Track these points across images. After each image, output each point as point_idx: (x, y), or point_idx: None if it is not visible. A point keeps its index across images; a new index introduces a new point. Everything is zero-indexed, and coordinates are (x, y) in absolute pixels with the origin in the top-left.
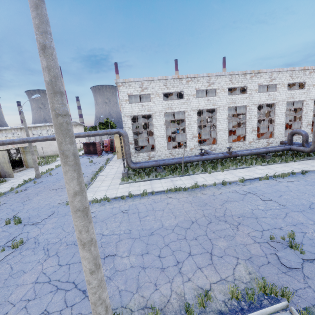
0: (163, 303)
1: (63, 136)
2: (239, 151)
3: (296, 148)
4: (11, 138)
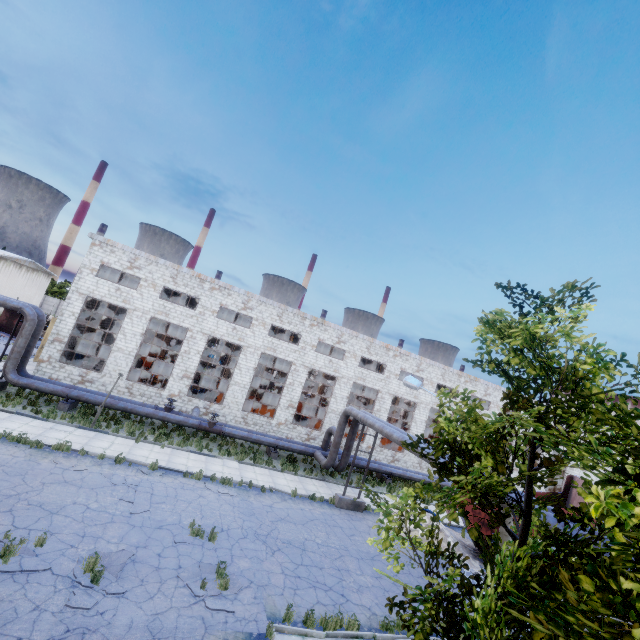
0: None
1: None
2: (236, 428)
3: (317, 456)
4: None
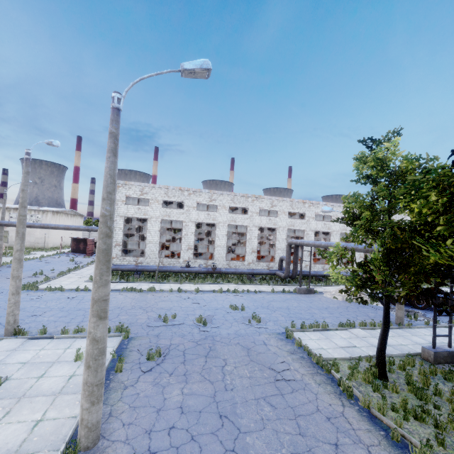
0: (54, 331)
1: (20, 224)
2: (227, 269)
3: (278, 274)
4: None
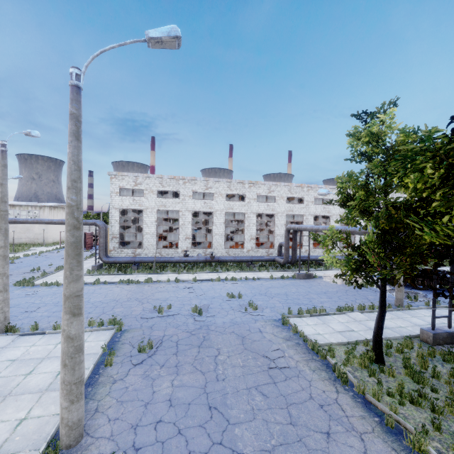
0: (46, 327)
1: (2, 220)
2: (226, 257)
3: (277, 260)
4: None
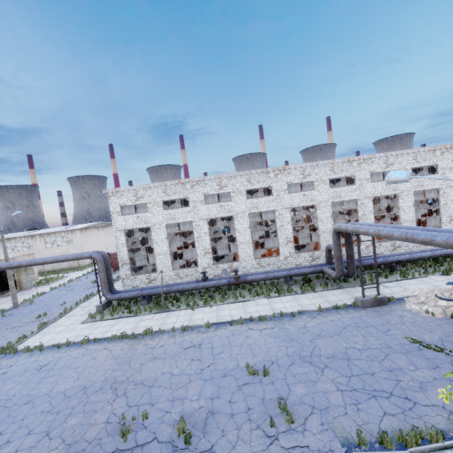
0: None
1: None
2: (255, 274)
3: (326, 271)
4: (1, 255)
